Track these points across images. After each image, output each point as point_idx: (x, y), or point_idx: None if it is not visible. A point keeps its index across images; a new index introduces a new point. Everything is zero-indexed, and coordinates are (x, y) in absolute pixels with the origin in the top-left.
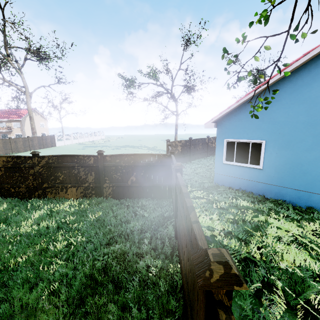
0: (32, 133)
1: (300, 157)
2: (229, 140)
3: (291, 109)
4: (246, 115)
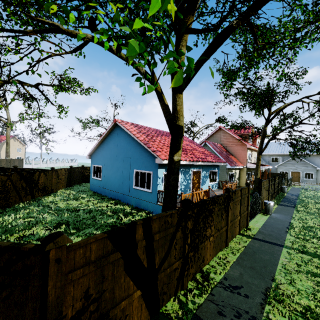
0: (5, 156)
1: (109, 174)
2: (94, 165)
3: (107, 152)
4: (98, 153)
